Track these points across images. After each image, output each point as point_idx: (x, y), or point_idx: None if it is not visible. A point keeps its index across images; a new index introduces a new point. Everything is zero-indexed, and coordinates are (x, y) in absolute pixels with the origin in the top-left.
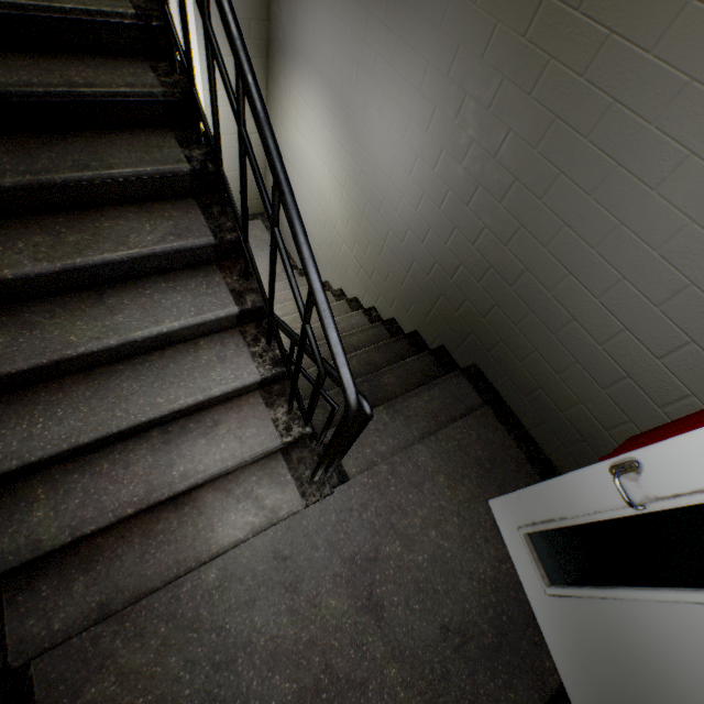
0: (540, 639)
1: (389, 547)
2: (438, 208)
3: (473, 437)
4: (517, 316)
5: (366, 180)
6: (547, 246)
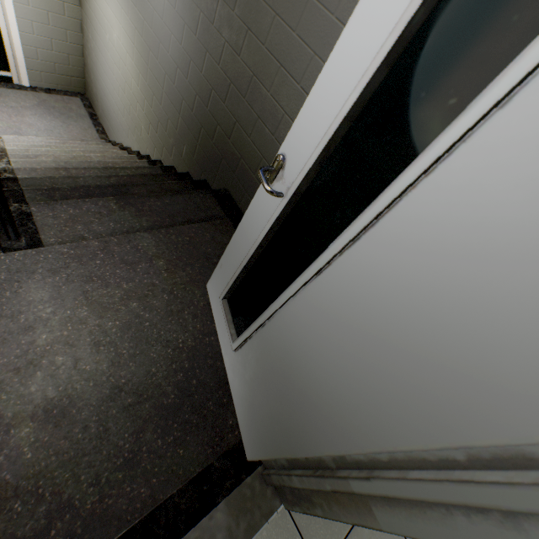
0: (229, 401)
1: (73, 311)
2: (195, 35)
3: (207, 238)
4: (250, 127)
5: (148, 28)
6: (265, 44)
